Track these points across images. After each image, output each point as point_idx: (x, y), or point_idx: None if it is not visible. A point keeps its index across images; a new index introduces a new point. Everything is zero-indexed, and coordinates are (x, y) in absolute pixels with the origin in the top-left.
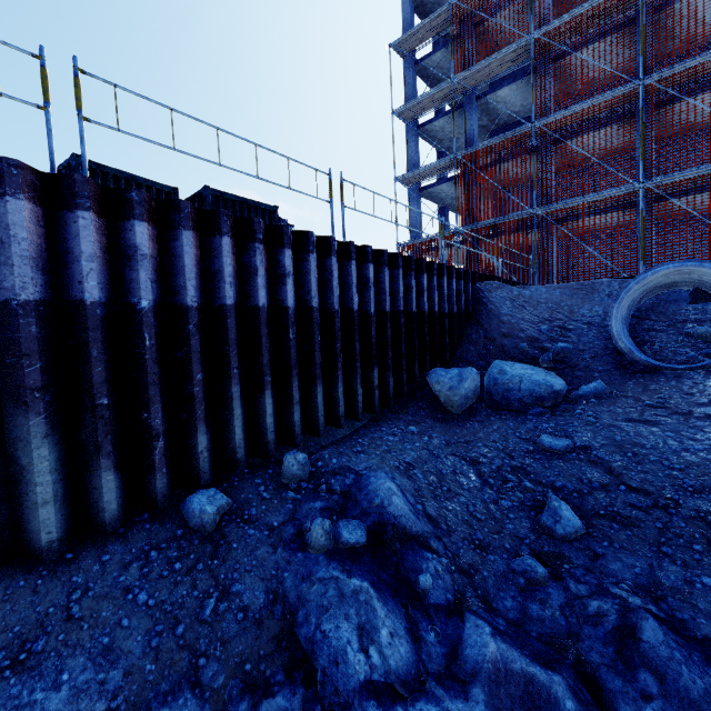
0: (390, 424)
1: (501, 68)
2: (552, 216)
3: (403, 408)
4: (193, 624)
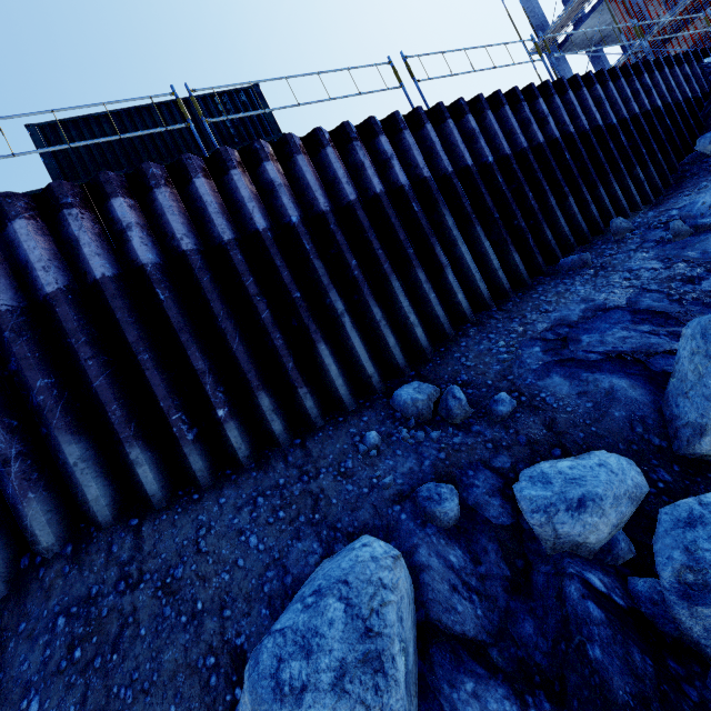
0: (675, 198)
1: None
2: None
3: (678, 188)
4: (623, 283)
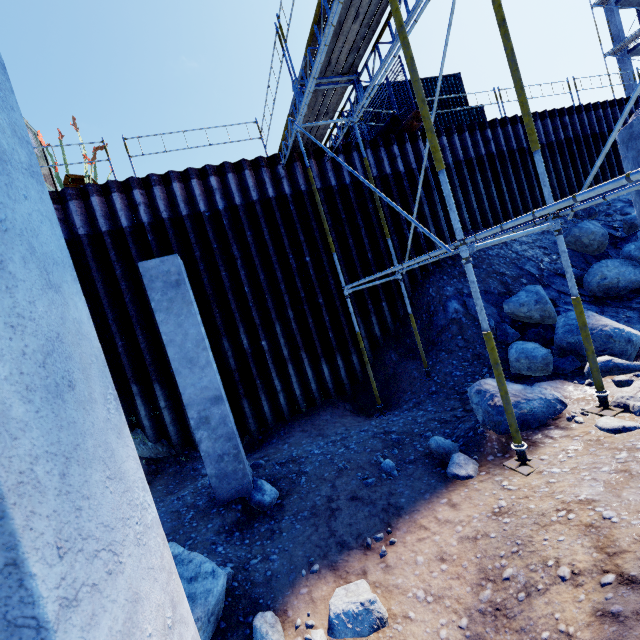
0: None
1: None
2: None
3: None
4: None
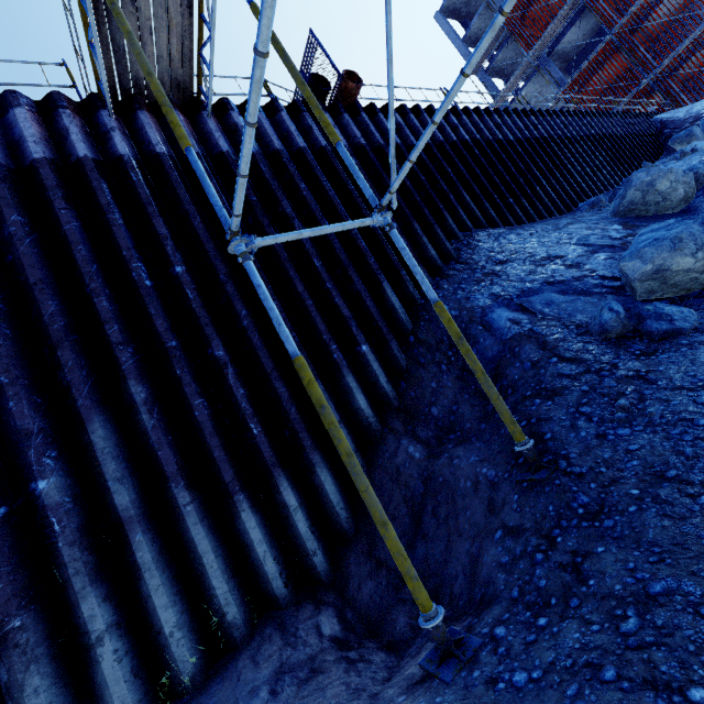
0: None
1: (559, 26)
2: (663, 74)
3: None
4: None
